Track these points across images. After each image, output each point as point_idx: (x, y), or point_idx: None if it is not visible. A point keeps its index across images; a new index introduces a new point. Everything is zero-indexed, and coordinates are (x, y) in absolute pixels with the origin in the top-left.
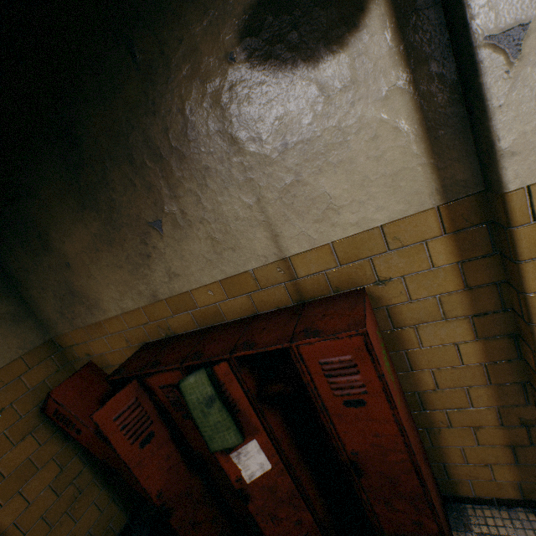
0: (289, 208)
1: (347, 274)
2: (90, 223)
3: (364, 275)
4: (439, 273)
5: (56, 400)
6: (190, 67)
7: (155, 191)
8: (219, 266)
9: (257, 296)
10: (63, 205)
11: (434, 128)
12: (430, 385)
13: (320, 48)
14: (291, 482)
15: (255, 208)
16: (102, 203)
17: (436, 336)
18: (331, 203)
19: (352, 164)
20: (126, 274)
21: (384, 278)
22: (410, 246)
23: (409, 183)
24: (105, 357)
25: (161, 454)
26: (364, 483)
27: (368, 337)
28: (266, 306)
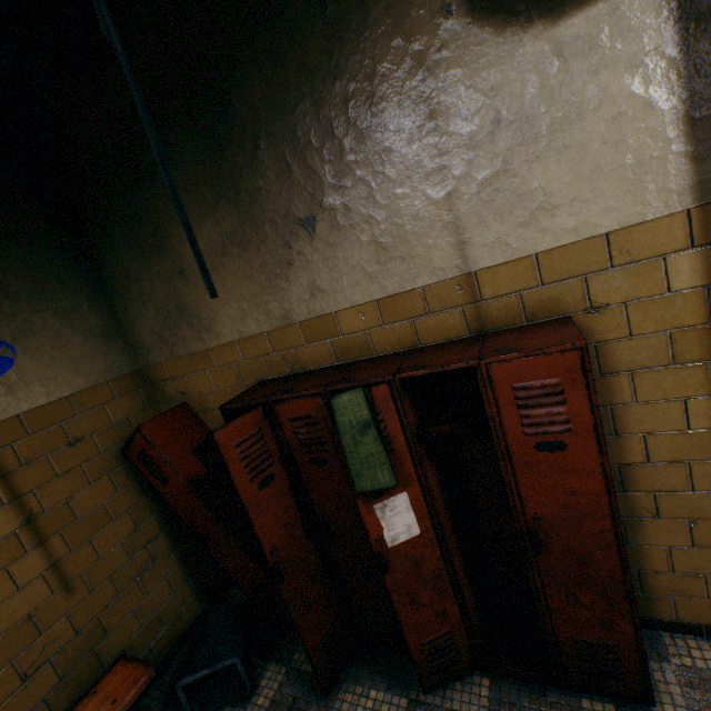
0: (487, 206)
1: (549, 297)
2: (224, 218)
3: (572, 300)
4: (675, 300)
5: (145, 437)
6: (393, 21)
7: (315, 179)
8: (380, 281)
9: (422, 323)
10: (193, 194)
11: (700, 105)
12: (637, 456)
13: (565, 0)
14: (439, 559)
15: (443, 204)
16: (244, 192)
17: (658, 387)
18: (544, 202)
19: (581, 150)
20: (255, 287)
21: (599, 304)
22: (642, 262)
23: (654, 178)
24: (205, 397)
25: (278, 504)
26: (542, 563)
27: (587, 354)
28: (432, 337)
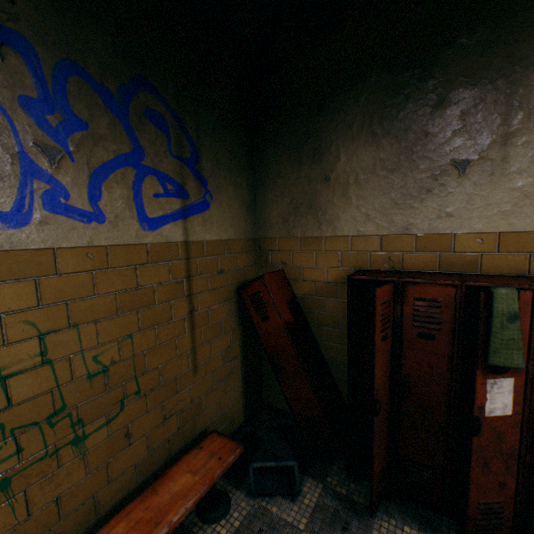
0: None
1: None
2: (383, 148)
3: None
4: None
5: (265, 283)
6: None
7: (483, 135)
8: (510, 219)
9: None
10: (364, 127)
11: None
12: None
13: None
14: (516, 440)
15: None
16: (411, 133)
17: None
18: None
19: None
20: (388, 201)
21: None
22: None
23: None
24: (302, 270)
25: (384, 357)
26: None
27: None
28: None
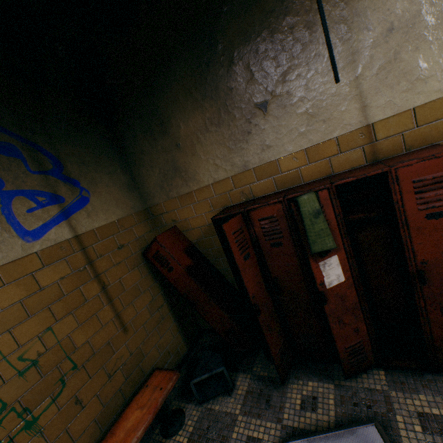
0: (382, 82)
1: (421, 134)
2: (207, 109)
3: (437, 134)
4: None
5: (159, 243)
6: None
7: (268, 78)
8: (308, 136)
9: (335, 160)
10: (188, 97)
11: None
12: None
13: None
14: (355, 296)
15: (352, 84)
16: (221, 92)
17: None
18: (420, 75)
19: None
20: (225, 149)
21: None
22: None
23: None
24: (188, 221)
25: (253, 271)
26: (425, 291)
27: None
28: (341, 168)
